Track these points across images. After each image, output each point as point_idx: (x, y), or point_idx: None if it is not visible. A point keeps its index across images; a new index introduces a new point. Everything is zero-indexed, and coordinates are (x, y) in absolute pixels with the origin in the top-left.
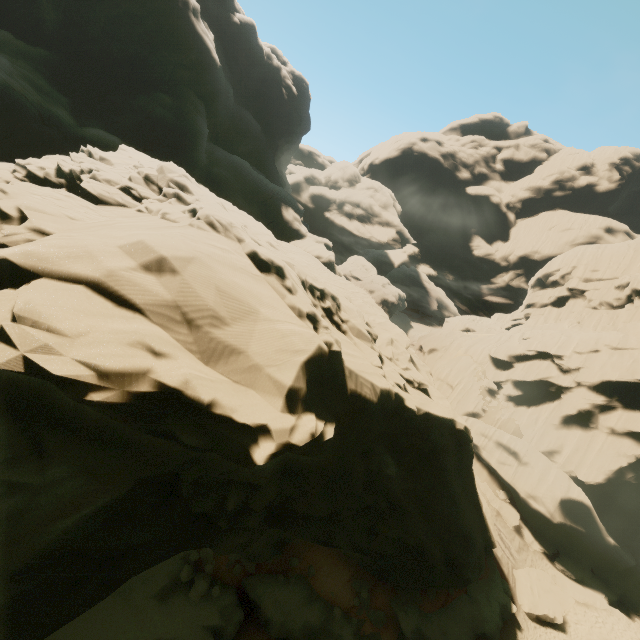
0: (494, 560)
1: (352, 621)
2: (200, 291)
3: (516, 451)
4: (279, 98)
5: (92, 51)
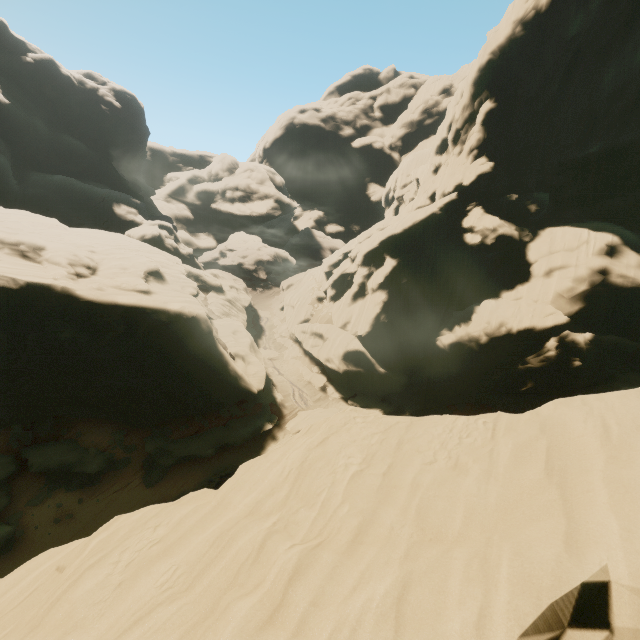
0: (273, 406)
1: (105, 453)
2: None
3: (321, 333)
4: (100, 115)
5: None
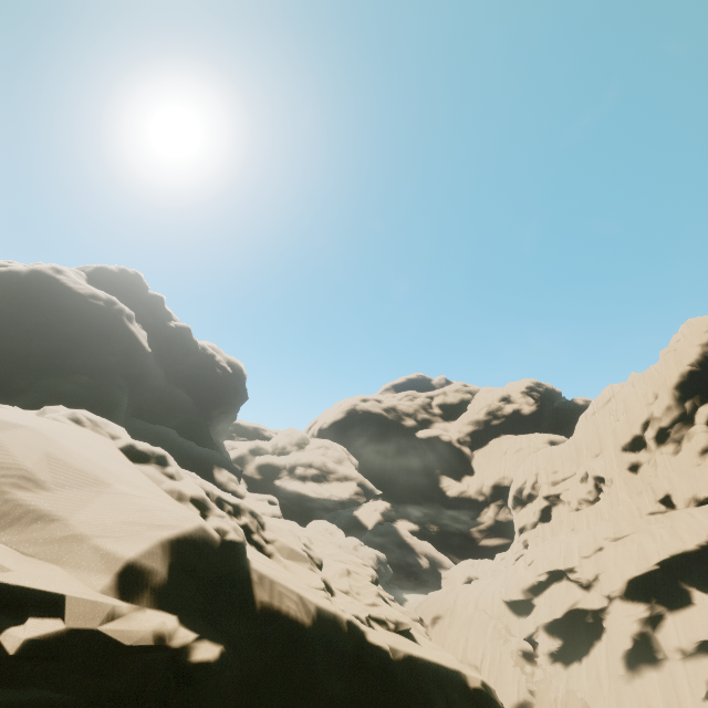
0: None
1: None
2: (15, 451)
3: None
4: (213, 376)
5: (8, 347)
